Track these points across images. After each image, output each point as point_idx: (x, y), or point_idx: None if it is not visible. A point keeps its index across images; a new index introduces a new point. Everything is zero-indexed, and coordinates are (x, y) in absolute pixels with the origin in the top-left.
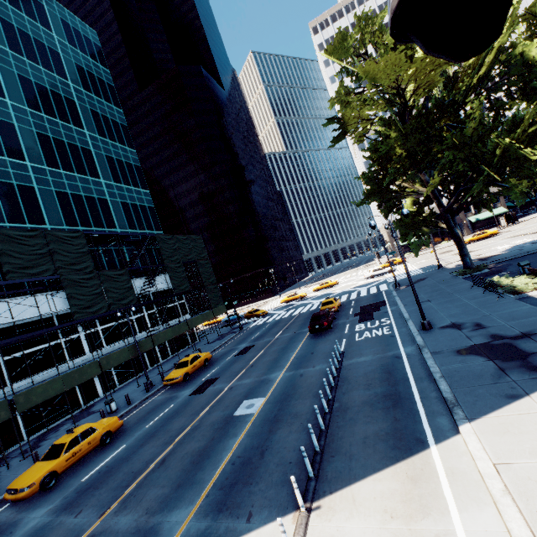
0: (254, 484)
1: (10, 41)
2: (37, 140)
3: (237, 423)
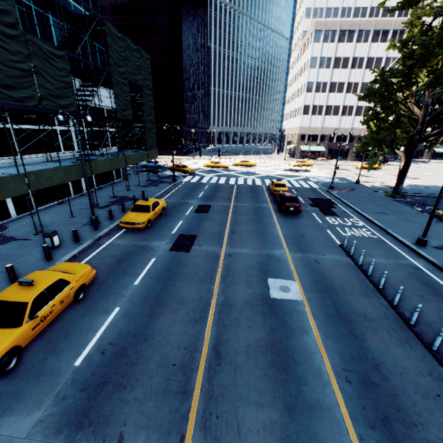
0: (421, 427)
1: None
2: None
3: (290, 311)
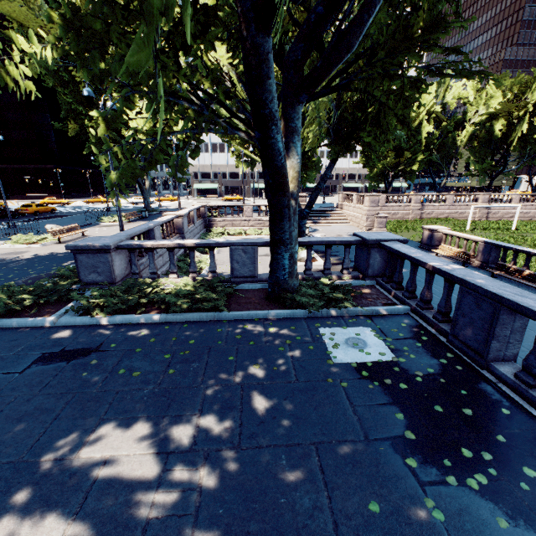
0: None
1: None
2: None
3: None
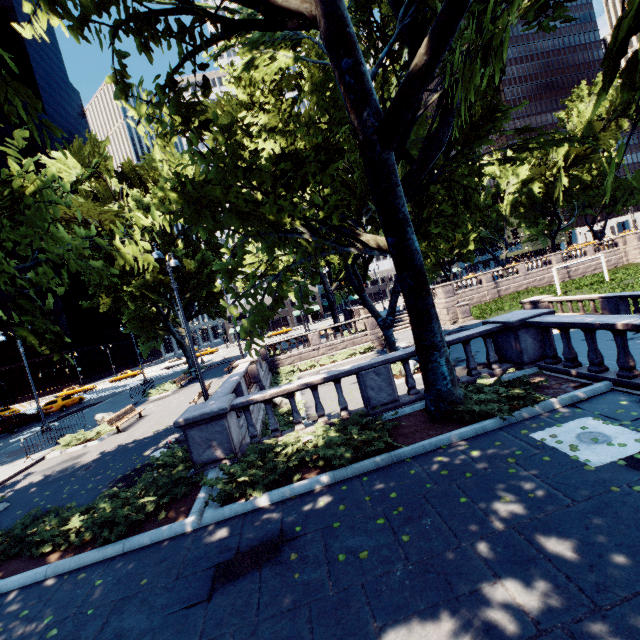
0: None
1: None
2: None
3: None
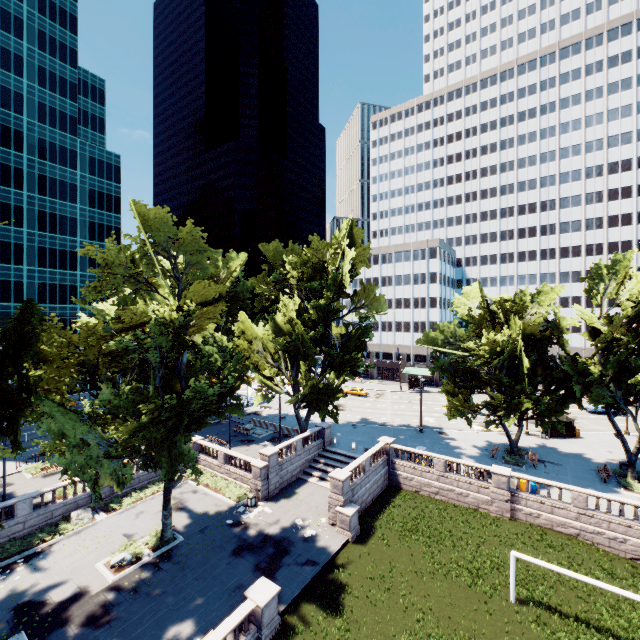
0: None
1: (40, 188)
2: (37, 251)
3: None
